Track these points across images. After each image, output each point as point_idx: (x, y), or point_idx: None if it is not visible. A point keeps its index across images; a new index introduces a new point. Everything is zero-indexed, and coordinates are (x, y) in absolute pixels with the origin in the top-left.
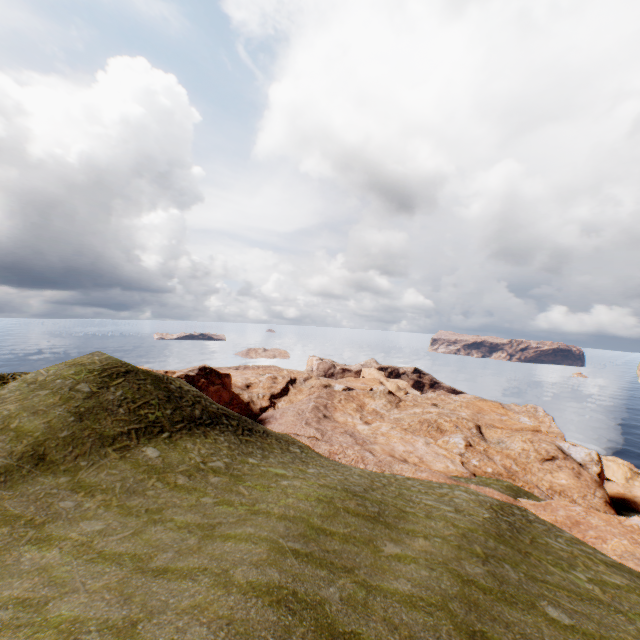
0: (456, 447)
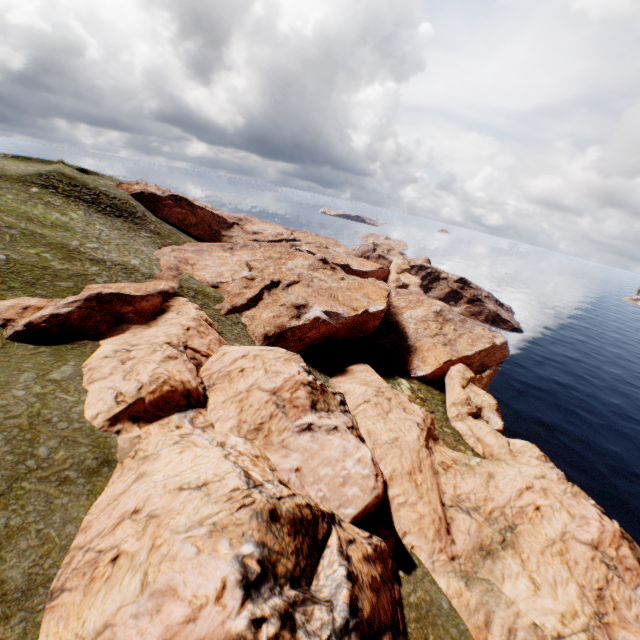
0: (238, 276)
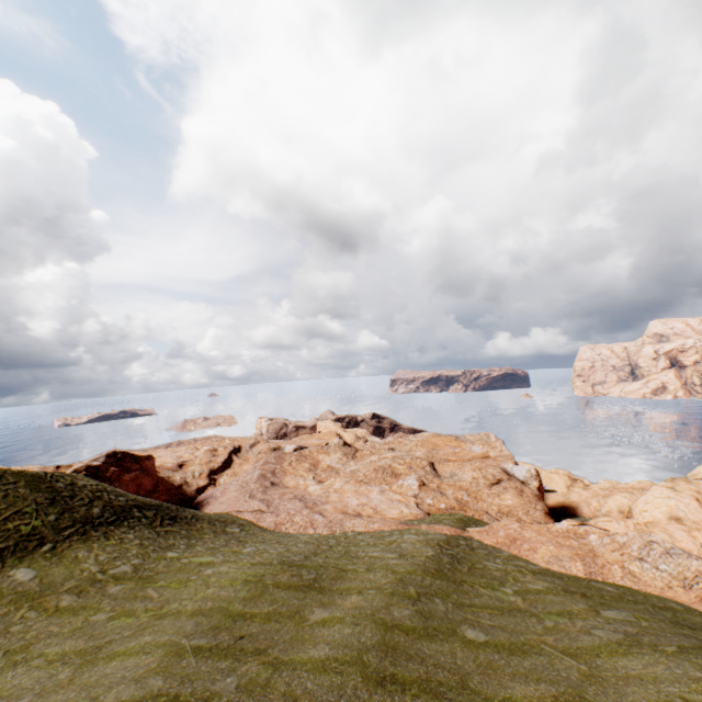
0: (410, 489)
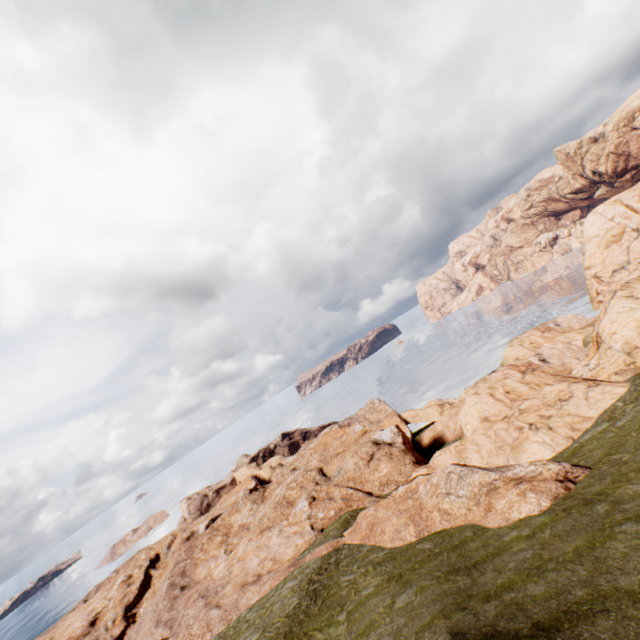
0: (303, 513)
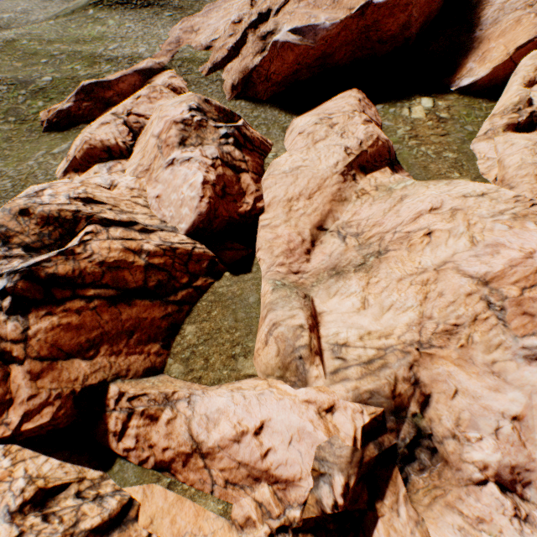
0: (228, 24)
